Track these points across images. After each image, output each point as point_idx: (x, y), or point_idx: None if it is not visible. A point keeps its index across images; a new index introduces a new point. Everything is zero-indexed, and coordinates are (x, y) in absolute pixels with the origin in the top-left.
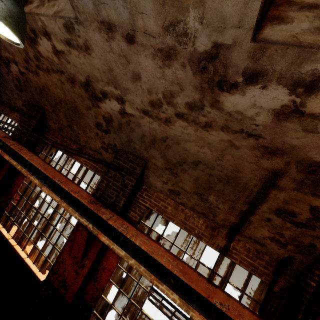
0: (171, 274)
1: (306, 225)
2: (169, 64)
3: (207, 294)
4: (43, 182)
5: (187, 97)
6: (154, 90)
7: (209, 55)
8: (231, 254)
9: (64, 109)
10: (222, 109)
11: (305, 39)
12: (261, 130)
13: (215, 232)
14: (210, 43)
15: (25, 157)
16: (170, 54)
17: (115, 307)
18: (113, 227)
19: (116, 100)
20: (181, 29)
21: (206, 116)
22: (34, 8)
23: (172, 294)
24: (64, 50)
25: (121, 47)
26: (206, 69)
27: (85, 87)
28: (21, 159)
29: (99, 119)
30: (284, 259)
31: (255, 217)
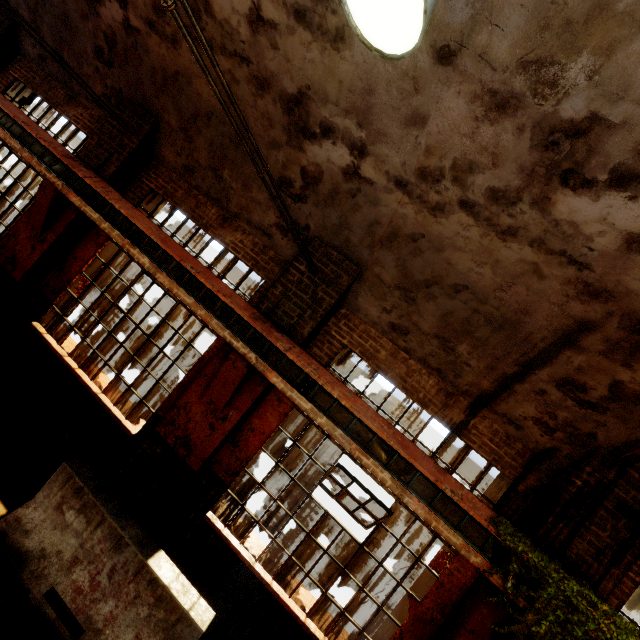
0: (383, 446)
1: (595, 405)
2: (496, 119)
3: (435, 477)
4: (157, 264)
5: (498, 179)
6: (441, 151)
7: (574, 128)
8: (468, 434)
9: (213, 133)
10: (548, 213)
11: None
12: (593, 258)
13: (451, 401)
14: (586, 112)
15: (120, 208)
16: (506, 105)
17: (265, 488)
18: (293, 365)
19: (348, 146)
20: (550, 75)
21: (514, 217)
22: None
23: (382, 472)
24: (279, 22)
25: (418, 63)
26: (557, 146)
27: (287, 105)
28: (108, 211)
29: (290, 172)
30: (544, 450)
31: (523, 386)
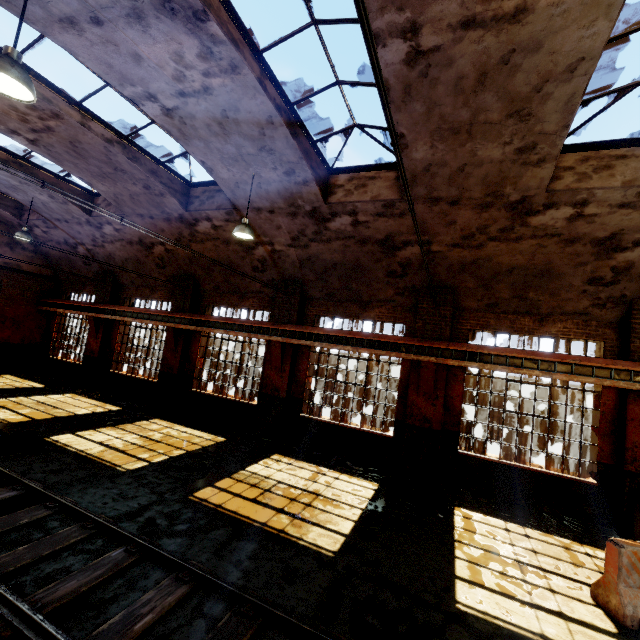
0: None
1: None
2: None
3: None
4: (545, 370)
5: None
6: None
7: None
8: None
9: (515, 278)
10: None
11: None
12: None
13: None
14: None
15: (489, 352)
16: None
17: None
18: None
19: None
20: None
21: None
22: (573, 184)
23: None
24: (600, 213)
25: None
26: None
27: (598, 243)
28: (479, 358)
29: (599, 273)
30: None
31: None
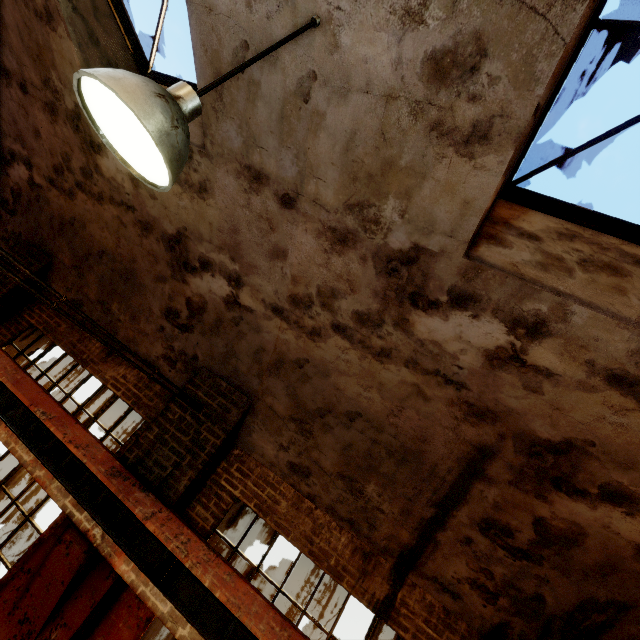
0: None
1: (528, 554)
2: (342, 251)
3: None
4: None
5: (359, 303)
6: (305, 280)
7: (405, 257)
8: (397, 617)
9: (104, 269)
10: (412, 334)
11: (527, 272)
12: (466, 377)
13: (370, 565)
14: (409, 243)
15: None
16: (346, 239)
17: None
18: (154, 539)
19: (226, 278)
20: (371, 214)
21: (384, 338)
22: None
23: None
24: None
25: (268, 207)
26: (398, 272)
27: (169, 243)
28: None
29: (176, 303)
30: (493, 629)
31: (446, 534)
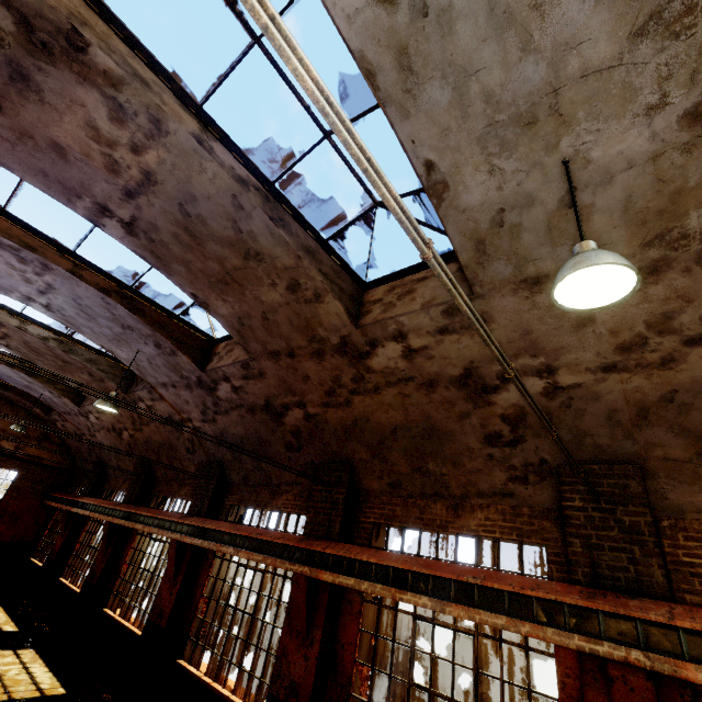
0: None
1: None
2: (656, 279)
3: None
4: (437, 597)
5: None
6: (625, 325)
7: None
8: None
9: (403, 442)
10: None
11: None
12: None
13: None
14: None
15: (369, 559)
16: (656, 268)
17: None
18: (699, 636)
19: (534, 375)
20: (675, 235)
21: None
22: (379, 315)
23: None
24: (428, 344)
25: None
26: None
27: (459, 383)
28: (358, 569)
29: (491, 426)
30: None
31: None
